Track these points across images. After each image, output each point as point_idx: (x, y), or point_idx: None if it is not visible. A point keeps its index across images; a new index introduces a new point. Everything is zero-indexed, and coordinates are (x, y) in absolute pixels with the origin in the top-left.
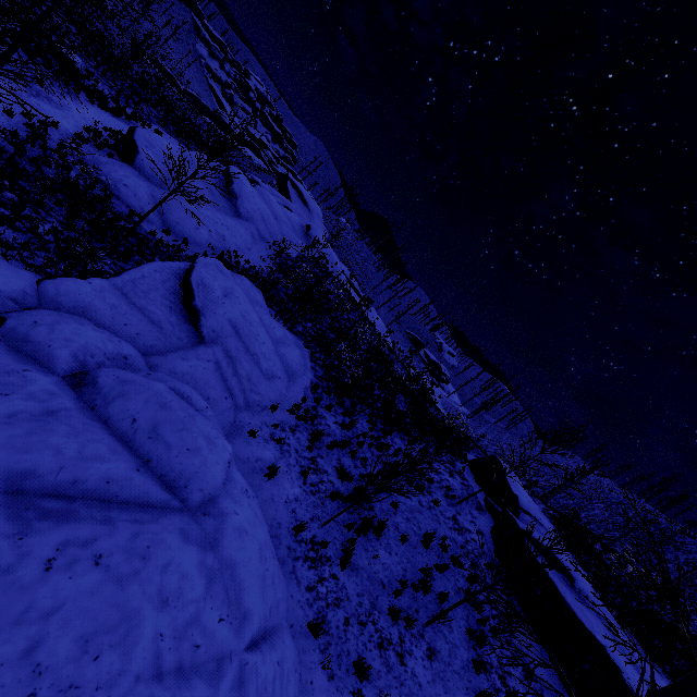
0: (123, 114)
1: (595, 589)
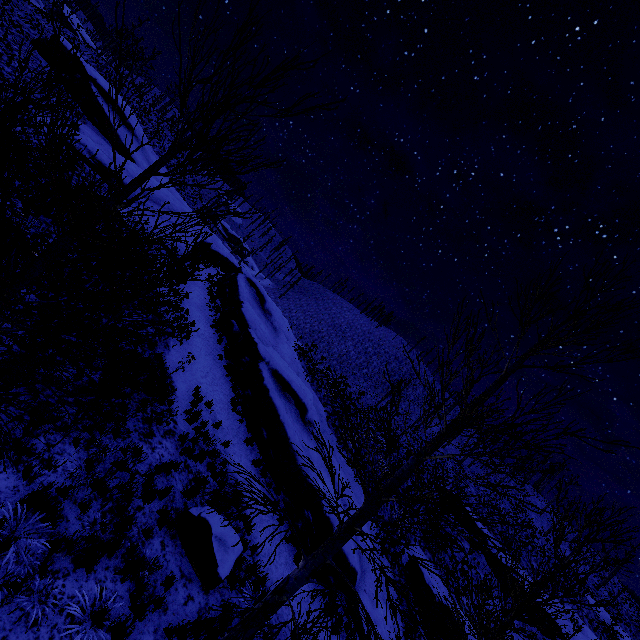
0: (206, 459)
1: (499, 545)
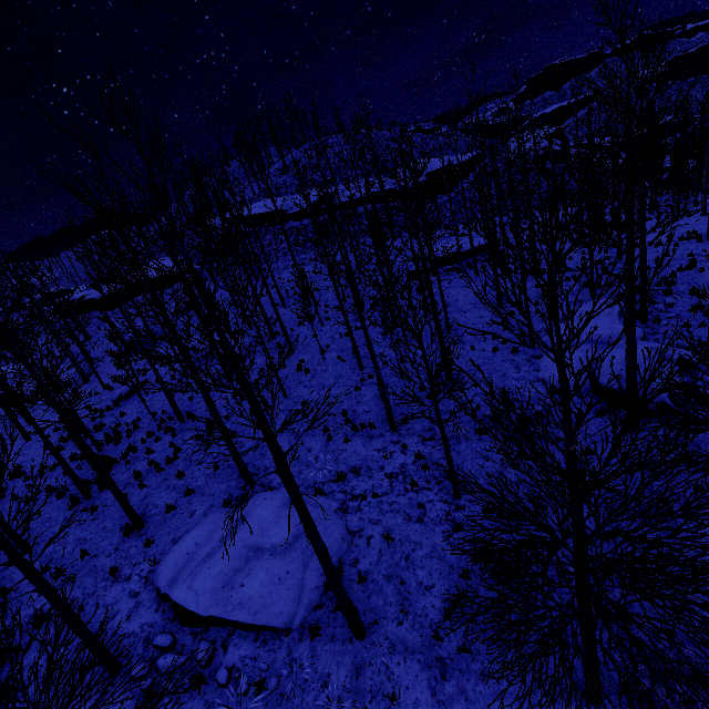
0: None
1: None
